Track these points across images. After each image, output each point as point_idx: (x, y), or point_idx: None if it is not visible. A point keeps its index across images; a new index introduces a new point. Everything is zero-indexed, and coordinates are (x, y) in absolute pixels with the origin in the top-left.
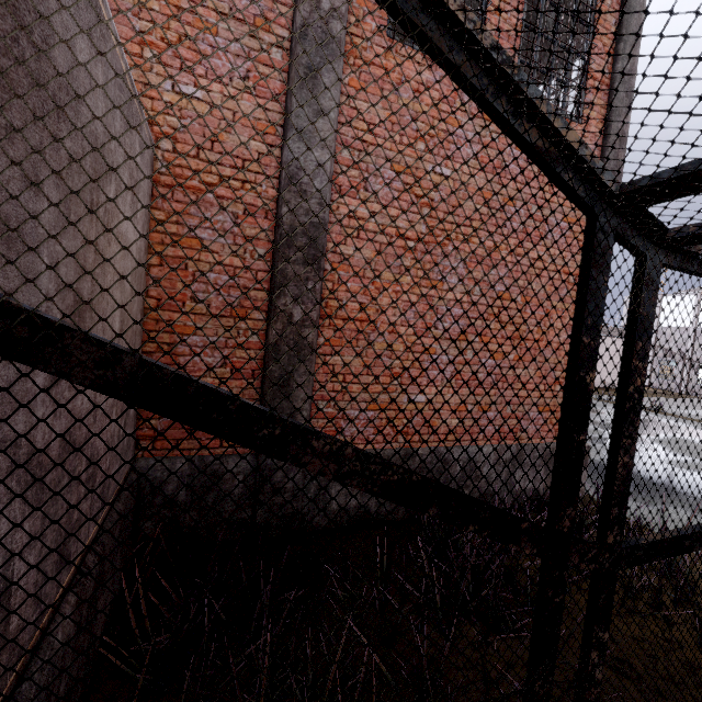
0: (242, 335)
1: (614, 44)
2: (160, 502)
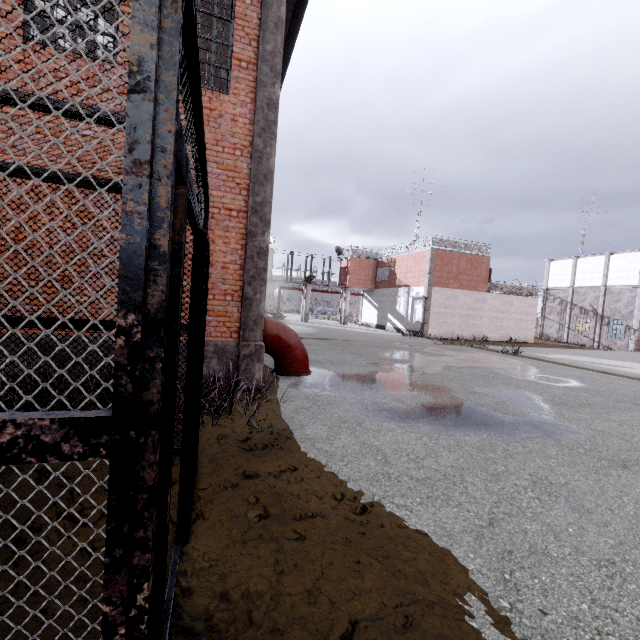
0: None
1: (259, 32)
2: None
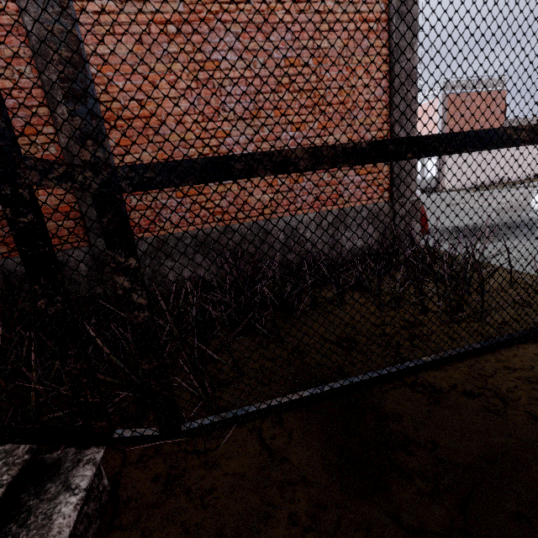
0: (41, 150)
1: None
2: (28, 288)
